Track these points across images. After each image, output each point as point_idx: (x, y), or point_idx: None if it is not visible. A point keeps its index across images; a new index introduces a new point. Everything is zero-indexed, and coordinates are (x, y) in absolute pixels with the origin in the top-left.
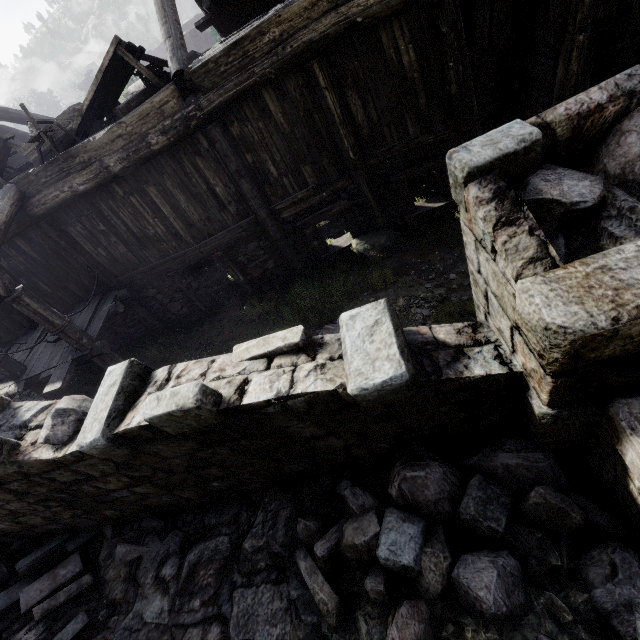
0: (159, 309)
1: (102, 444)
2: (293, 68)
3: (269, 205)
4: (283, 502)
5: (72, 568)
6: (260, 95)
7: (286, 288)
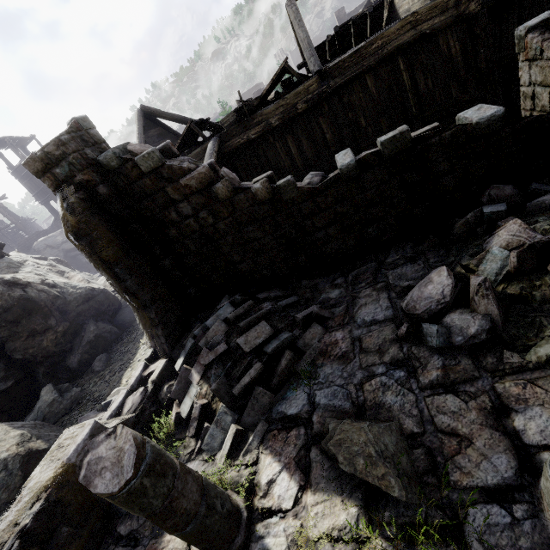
0: None
1: (352, 164)
2: (386, 61)
3: (356, 145)
4: (406, 243)
5: (277, 290)
6: (364, 78)
7: None
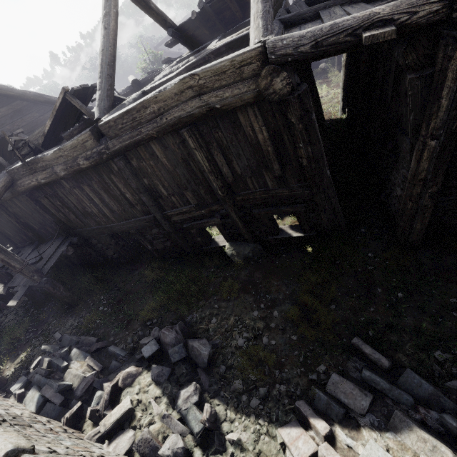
0: (101, 250)
1: None
2: (170, 132)
3: (163, 211)
4: None
5: None
6: (149, 145)
7: (179, 261)
